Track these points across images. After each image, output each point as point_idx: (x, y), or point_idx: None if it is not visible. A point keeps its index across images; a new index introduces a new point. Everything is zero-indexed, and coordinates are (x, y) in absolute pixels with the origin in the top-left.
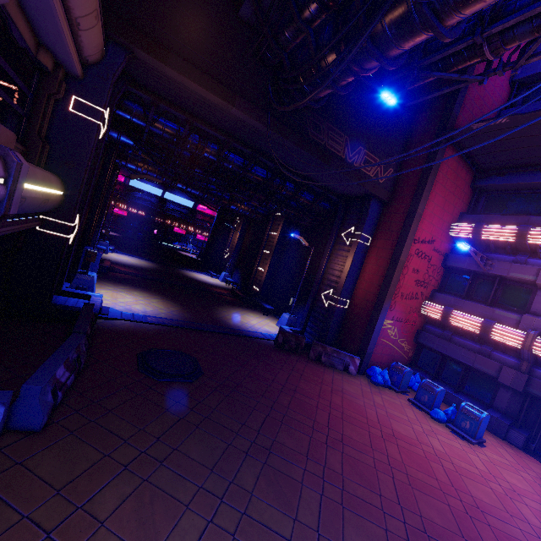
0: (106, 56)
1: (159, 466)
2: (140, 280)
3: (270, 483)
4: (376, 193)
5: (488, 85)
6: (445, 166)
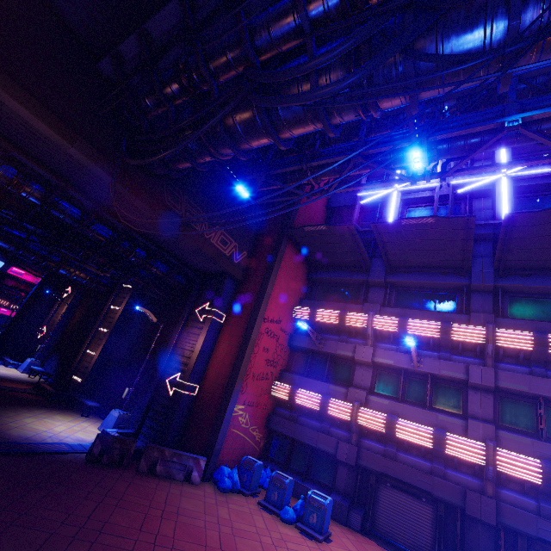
0: None
1: None
2: None
3: None
4: (231, 271)
5: (313, 205)
6: (288, 256)
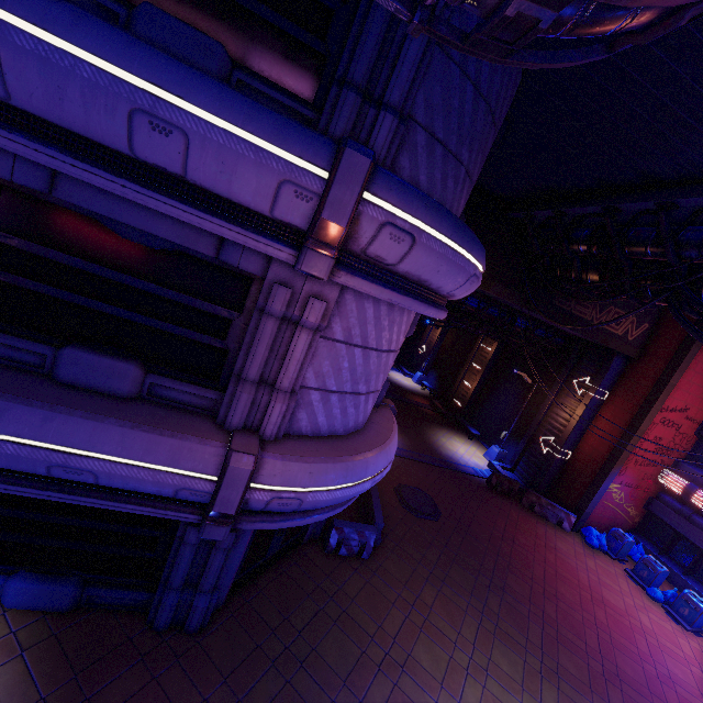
0: None
1: (442, 583)
2: None
3: (508, 612)
4: (622, 351)
5: None
6: None
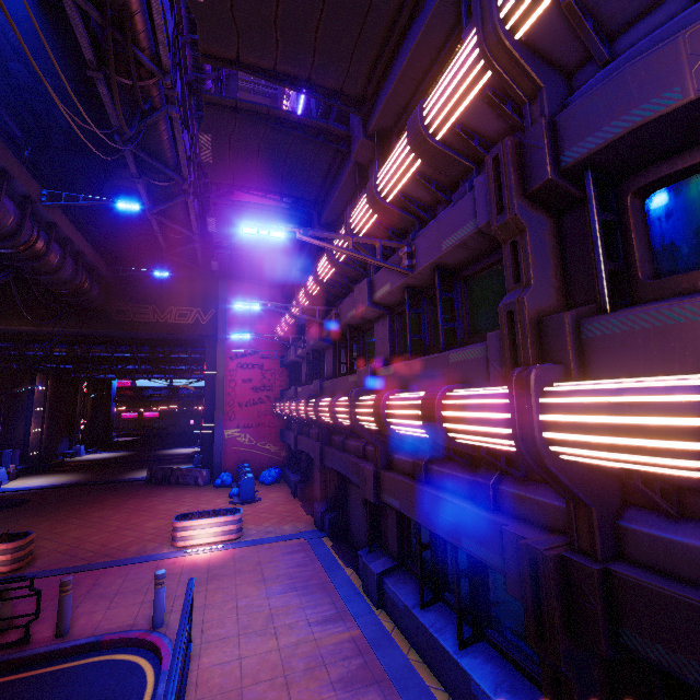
0: None
1: None
2: (82, 467)
3: None
4: (201, 333)
5: None
6: (238, 294)
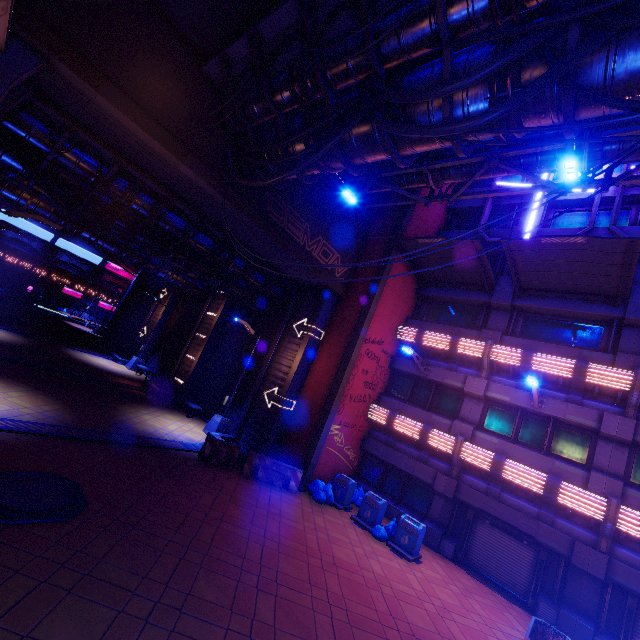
0: (5, 53)
1: None
2: None
3: None
4: (332, 286)
5: (431, 207)
6: (396, 270)
